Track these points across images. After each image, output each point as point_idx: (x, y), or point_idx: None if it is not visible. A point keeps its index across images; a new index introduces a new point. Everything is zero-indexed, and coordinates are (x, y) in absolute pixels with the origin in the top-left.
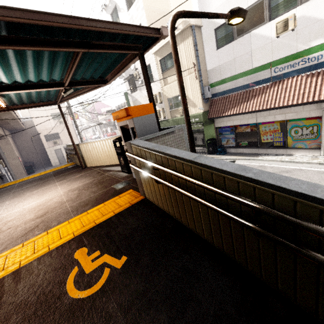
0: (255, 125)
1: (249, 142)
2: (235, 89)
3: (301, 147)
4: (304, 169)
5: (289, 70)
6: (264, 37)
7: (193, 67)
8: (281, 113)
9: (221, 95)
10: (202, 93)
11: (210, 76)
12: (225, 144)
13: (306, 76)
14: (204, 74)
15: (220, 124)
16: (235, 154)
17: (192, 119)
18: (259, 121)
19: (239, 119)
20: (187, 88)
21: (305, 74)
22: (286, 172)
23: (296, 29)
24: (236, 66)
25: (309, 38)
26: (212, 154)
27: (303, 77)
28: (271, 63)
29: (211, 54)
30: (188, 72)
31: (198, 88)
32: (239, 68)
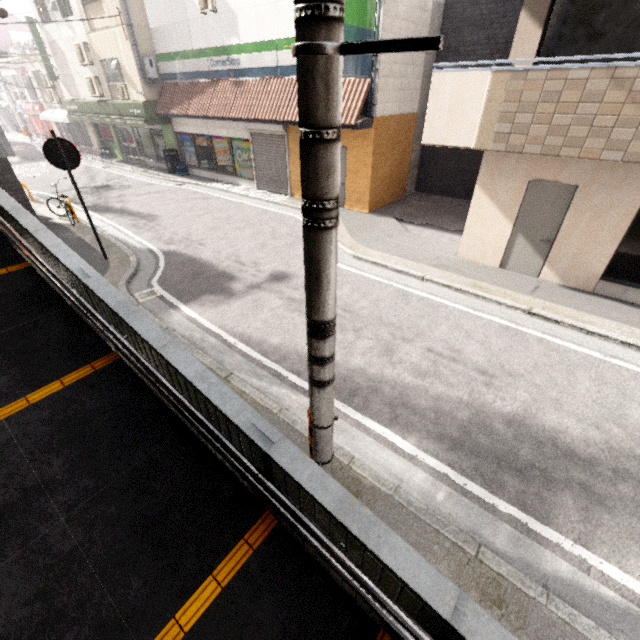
0: (210, 139)
1: (209, 162)
2: (183, 76)
3: (245, 176)
4: (221, 198)
5: (221, 68)
6: (195, 5)
7: (118, 15)
8: (224, 127)
9: (172, 80)
10: (139, 68)
11: (155, 41)
12: (189, 161)
13: (233, 83)
14: (144, 34)
15: (179, 128)
16: (195, 178)
17: (134, 110)
18: (210, 134)
19: (194, 125)
20: (120, 51)
21: (233, 79)
22: (203, 199)
23: (218, 11)
24: (178, 37)
25: (229, 31)
26: (172, 174)
27: (231, 84)
28: (207, 50)
29: (149, 1)
30: (116, 22)
31: (132, 57)
32: (181, 42)
